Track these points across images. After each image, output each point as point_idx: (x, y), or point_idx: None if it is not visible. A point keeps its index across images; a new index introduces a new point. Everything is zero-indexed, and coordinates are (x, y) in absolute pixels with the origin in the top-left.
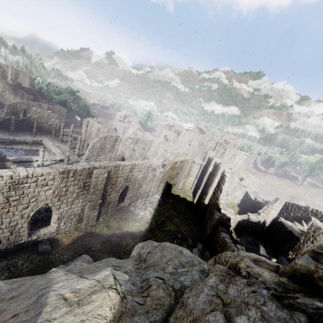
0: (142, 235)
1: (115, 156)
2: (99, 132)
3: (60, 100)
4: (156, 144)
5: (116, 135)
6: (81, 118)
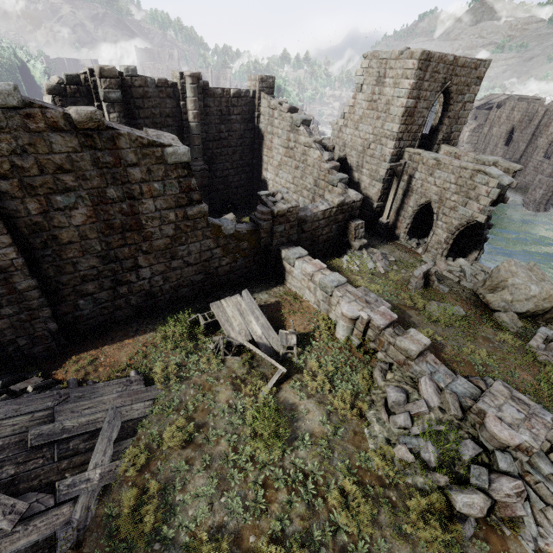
0: None
1: None
2: None
3: None
4: None
5: None
6: None
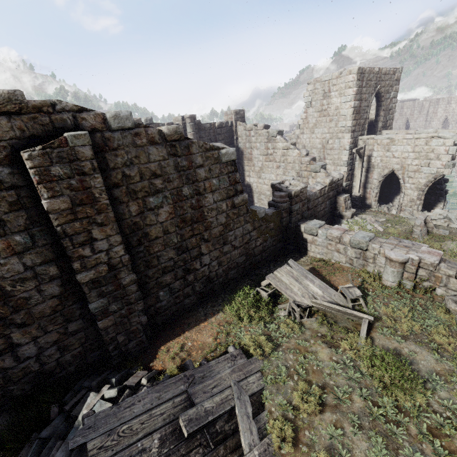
0: None
1: None
2: None
3: None
4: None
5: None
6: None
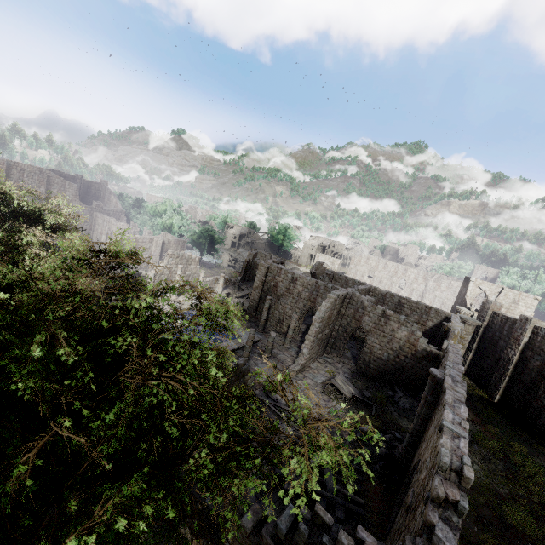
0: (512, 494)
1: (338, 327)
2: (295, 285)
3: (165, 225)
4: (378, 293)
5: (344, 291)
6: (201, 252)
